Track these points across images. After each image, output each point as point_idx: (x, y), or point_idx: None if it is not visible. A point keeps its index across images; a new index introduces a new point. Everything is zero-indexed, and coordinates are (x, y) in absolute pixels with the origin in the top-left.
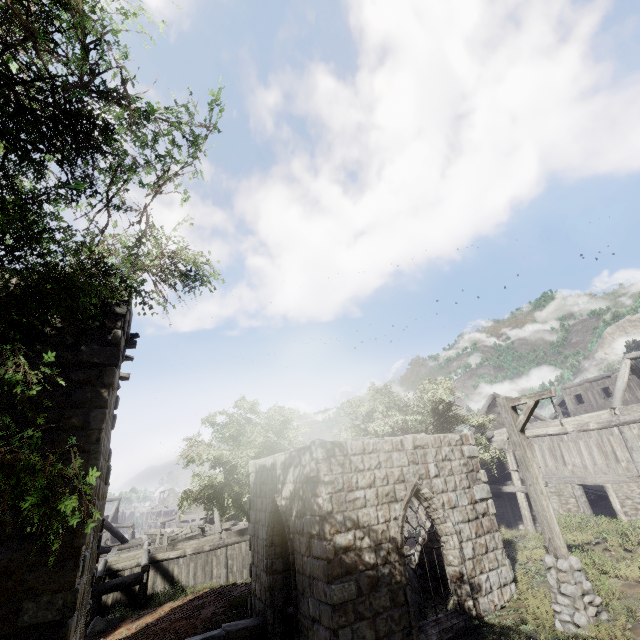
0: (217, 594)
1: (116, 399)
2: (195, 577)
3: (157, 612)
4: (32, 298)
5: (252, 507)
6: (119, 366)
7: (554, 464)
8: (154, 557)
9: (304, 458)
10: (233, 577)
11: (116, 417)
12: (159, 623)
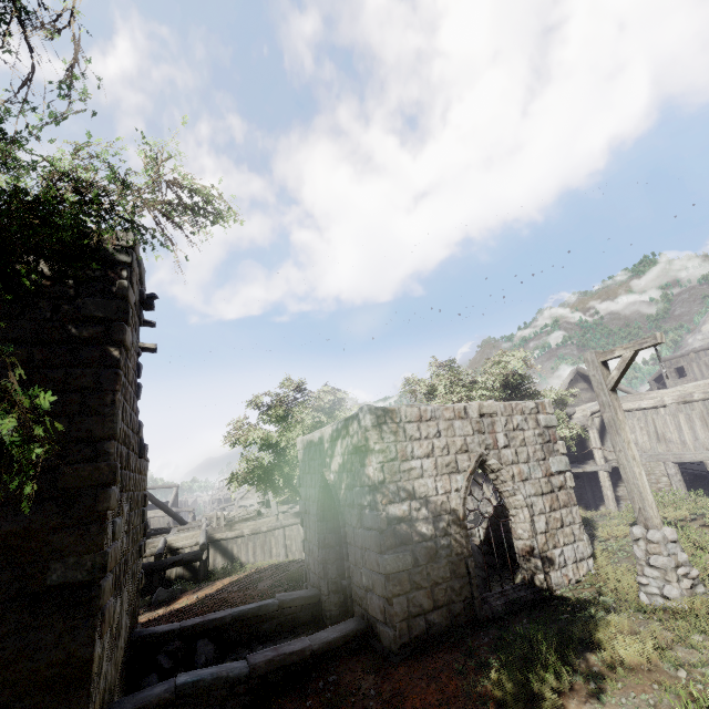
0: (274, 570)
1: (138, 366)
2: (255, 556)
3: (217, 585)
4: (0, 227)
5: (302, 484)
6: (135, 328)
7: (646, 441)
8: (212, 537)
9: (352, 427)
10: (292, 556)
11: (141, 386)
12: (218, 594)
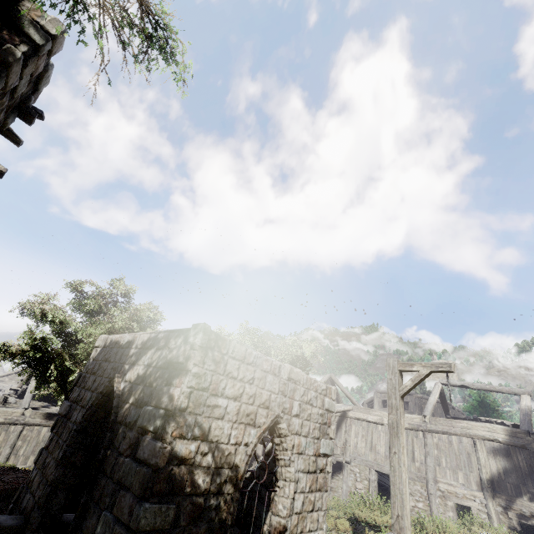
0: None
1: None
2: None
3: None
4: None
5: (79, 383)
6: None
7: (363, 447)
8: None
9: (175, 341)
10: (15, 460)
11: None
12: None
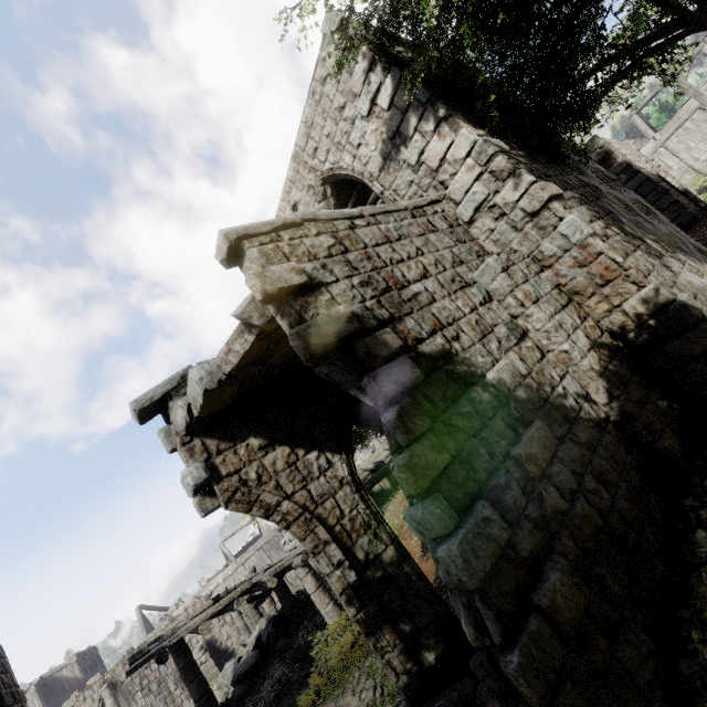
0: None
1: None
2: None
3: None
4: None
5: None
6: None
7: None
8: None
9: None
10: None
11: None
12: None
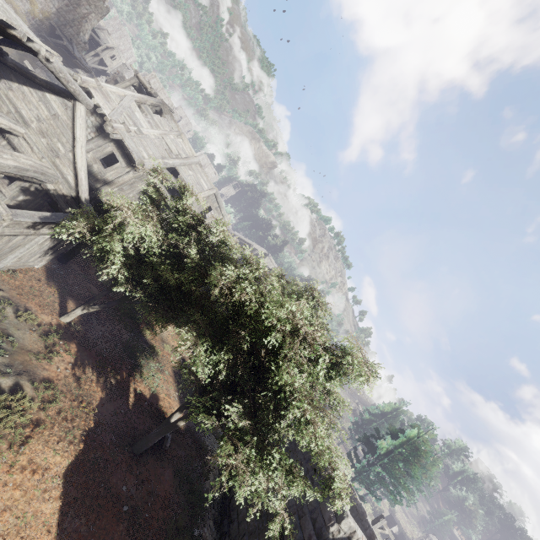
0: (107, 497)
1: None
2: None
3: None
4: None
5: None
6: None
7: None
8: None
9: None
10: None
11: None
12: None
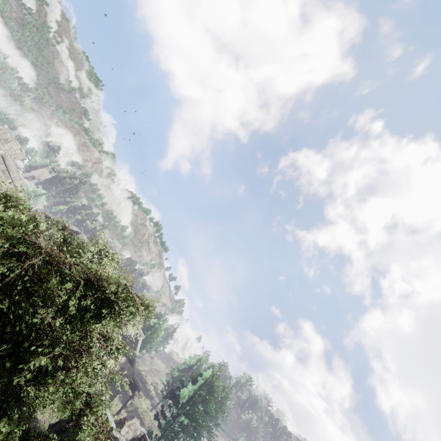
0: None
1: None
2: None
3: None
4: None
5: None
6: None
7: None
8: None
9: None
10: None
11: None
12: None
